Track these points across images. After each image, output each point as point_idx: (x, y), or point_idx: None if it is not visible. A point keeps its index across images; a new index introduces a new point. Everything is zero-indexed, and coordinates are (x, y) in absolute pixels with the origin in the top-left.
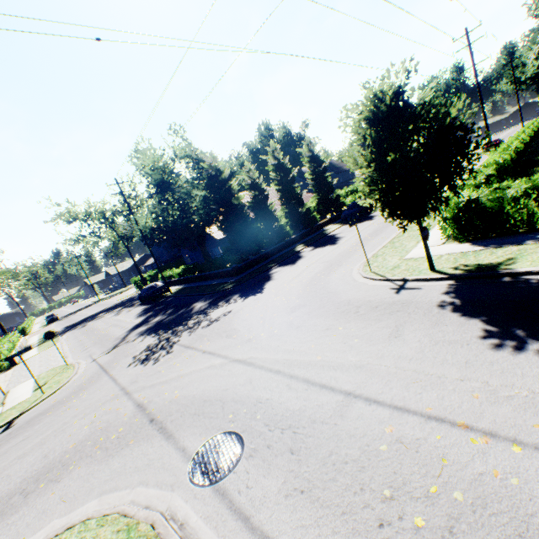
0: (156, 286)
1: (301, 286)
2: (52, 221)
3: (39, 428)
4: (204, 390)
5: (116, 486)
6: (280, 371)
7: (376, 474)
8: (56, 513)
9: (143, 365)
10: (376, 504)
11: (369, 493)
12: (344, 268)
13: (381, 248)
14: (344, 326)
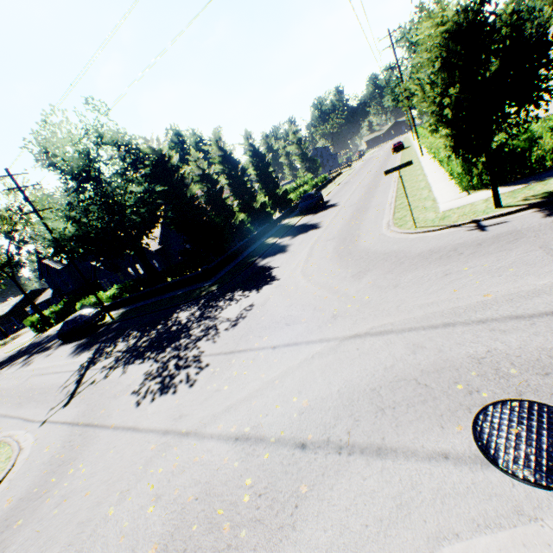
0: (87, 314)
1: (332, 260)
2: None
3: None
4: (349, 380)
5: None
6: (453, 323)
7: None
8: None
9: (169, 394)
10: None
11: None
12: (369, 236)
13: (393, 213)
14: (466, 266)
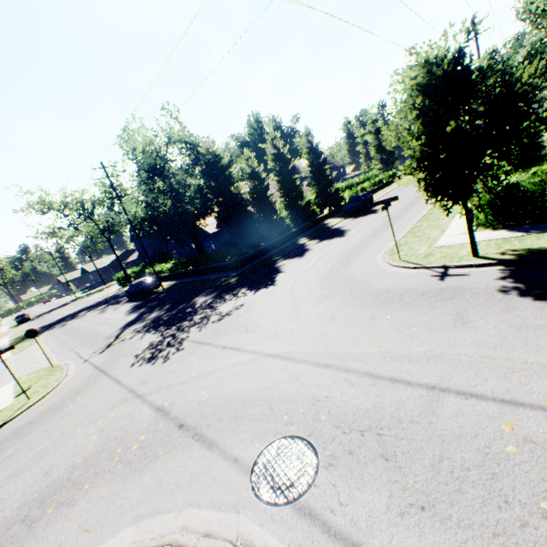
0: (146, 282)
1: (320, 277)
2: (23, 210)
3: (31, 439)
4: (239, 389)
5: (155, 508)
6: (332, 365)
7: (517, 482)
8: (77, 546)
9: (150, 364)
10: (538, 521)
11: (520, 508)
12: (365, 258)
13: (402, 237)
14: (391, 315)
